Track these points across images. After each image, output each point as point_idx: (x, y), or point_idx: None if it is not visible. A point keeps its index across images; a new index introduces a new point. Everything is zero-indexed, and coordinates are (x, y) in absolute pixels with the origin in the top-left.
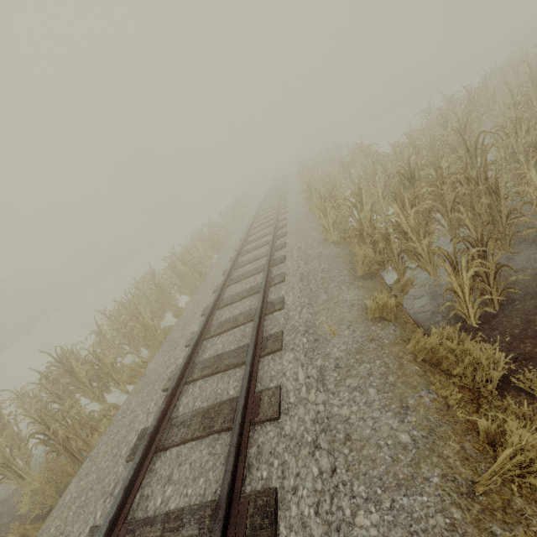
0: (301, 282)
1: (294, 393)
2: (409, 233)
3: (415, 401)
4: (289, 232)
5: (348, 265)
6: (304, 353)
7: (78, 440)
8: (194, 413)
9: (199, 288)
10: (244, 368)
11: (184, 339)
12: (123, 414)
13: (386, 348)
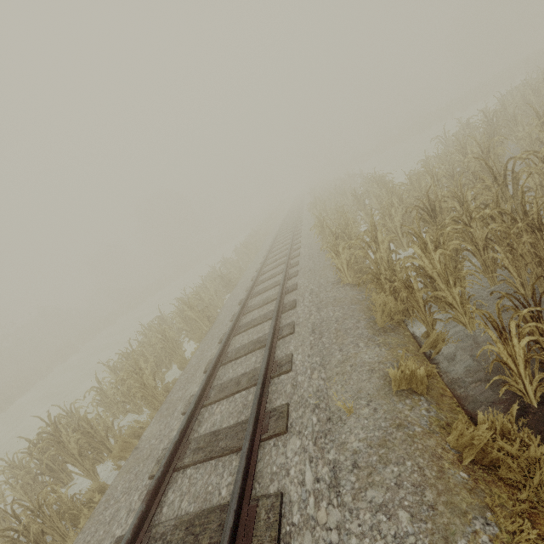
0: (312, 334)
1: (299, 508)
2: (436, 278)
3: (468, 542)
4: (301, 271)
5: (366, 313)
6: (314, 440)
7: (54, 536)
8: (177, 521)
9: (207, 334)
10: (239, 461)
11: (182, 402)
12: (106, 503)
13: (418, 441)
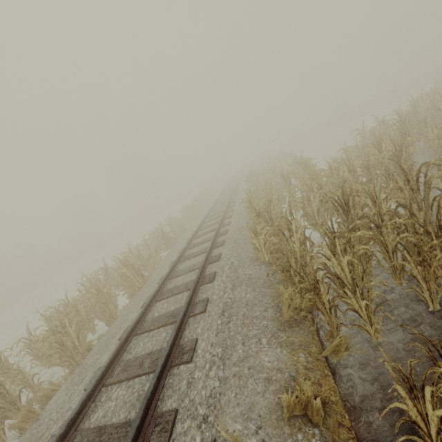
0: (221, 317)
1: None
2: (343, 278)
3: None
4: (227, 241)
5: (275, 300)
6: None
7: None
8: None
9: (138, 292)
10: None
11: (91, 373)
12: None
13: None
